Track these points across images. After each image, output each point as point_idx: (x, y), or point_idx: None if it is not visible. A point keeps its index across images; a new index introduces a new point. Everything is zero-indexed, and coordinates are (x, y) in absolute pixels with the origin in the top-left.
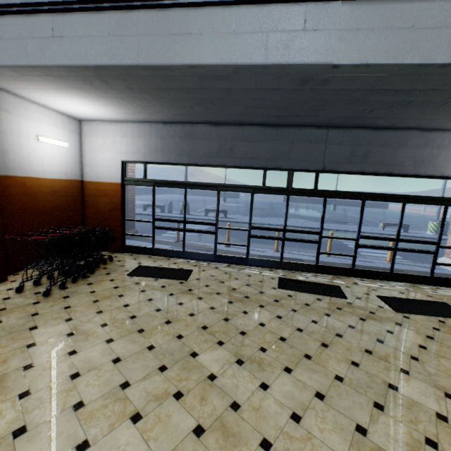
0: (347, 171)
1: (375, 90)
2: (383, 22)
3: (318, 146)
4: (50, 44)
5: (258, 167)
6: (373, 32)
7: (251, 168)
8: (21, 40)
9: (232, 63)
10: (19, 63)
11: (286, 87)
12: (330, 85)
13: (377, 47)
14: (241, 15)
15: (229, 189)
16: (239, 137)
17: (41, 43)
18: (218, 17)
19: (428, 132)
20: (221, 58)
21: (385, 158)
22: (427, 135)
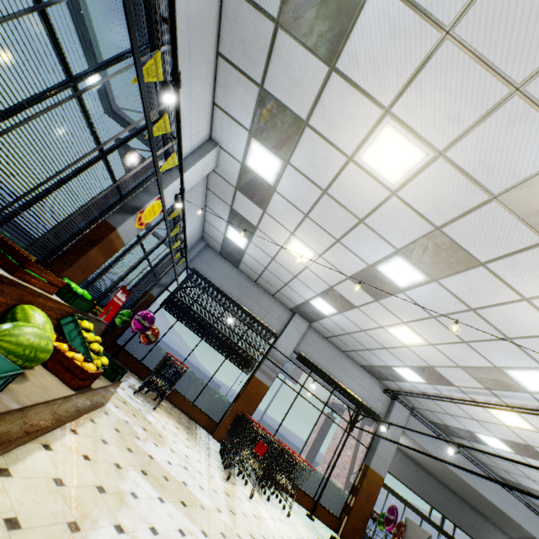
0: (469, 534)
1: (516, 528)
2: (534, 520)
3: (459, 510)
4: (437, 448)
5: (431, 504)
6: (531, 522)
7: (426, 501)
8: (427, 439)
9: (493, 503)
10: (423, 446)
11: (492, 507)
12: (506, 519)
13: (532, 528)
14: (498, 487)
15: (411, 508)
16: (427, 479)
17: (434, 445)
18: (492, 483)
19: (503, 532)
20: (490, 498)
21: (485, 537)
22: (502, 534)
